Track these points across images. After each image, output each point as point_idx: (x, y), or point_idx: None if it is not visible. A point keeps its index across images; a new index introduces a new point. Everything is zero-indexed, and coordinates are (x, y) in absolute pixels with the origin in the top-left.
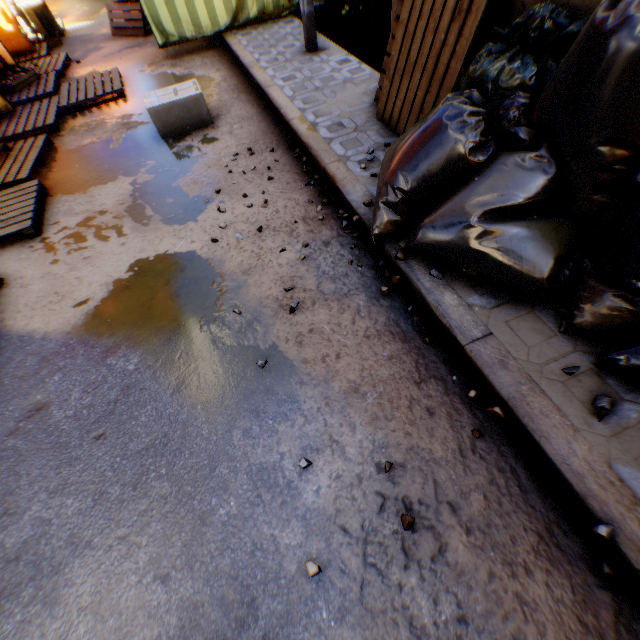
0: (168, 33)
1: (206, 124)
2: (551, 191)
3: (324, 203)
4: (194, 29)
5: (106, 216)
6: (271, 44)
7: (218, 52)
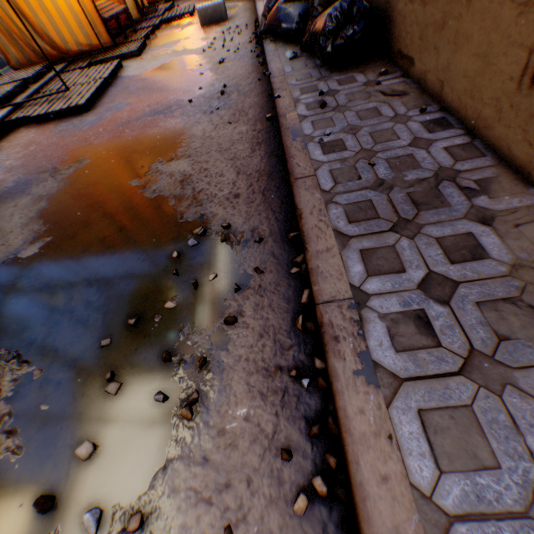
0: None
1: (224, 21)
2: None
3: (255, 39)
4: None
5: (166, 51)
6: None
7: None
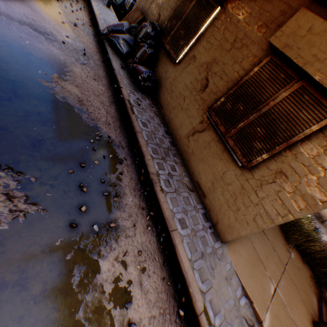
0: None
1: None
2: (132, 43)
3: (93, 26)
4: None
5: None
6: None
7: None
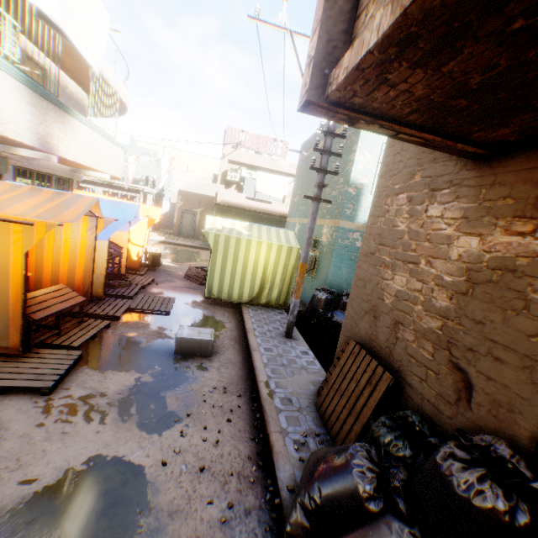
0: (213, 293)
1: (206, 355)
2: None
3: (259, 464)
4: (228, 296)
5: (103, 399)
6: (266, 321)
7: (235, 310)
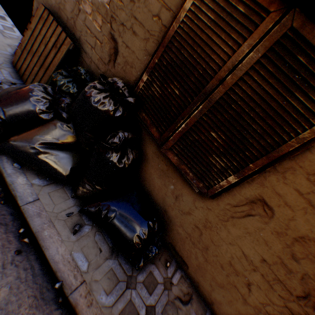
0: None
1: None
2: (73, 141)
3: None
4: None
5: None
6: None
7: None
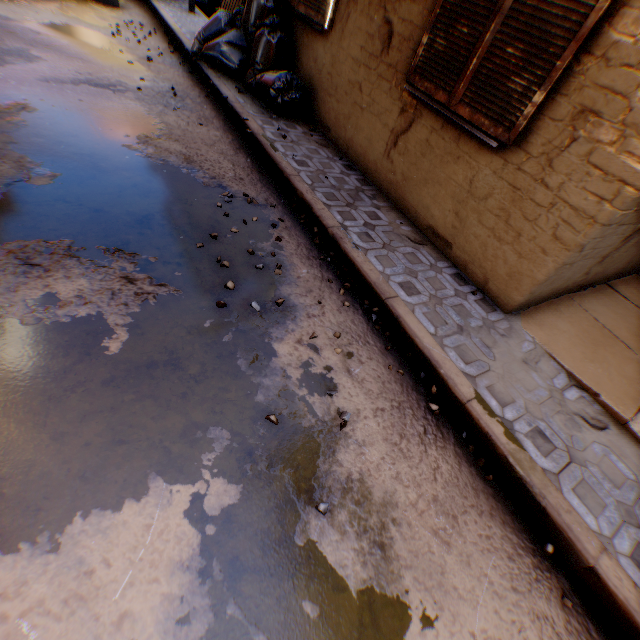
0: None
1: (115, 7)
2: (243, 43)
3: (175, 51)
4: None
5: (43, 5)
6: None
7: None
